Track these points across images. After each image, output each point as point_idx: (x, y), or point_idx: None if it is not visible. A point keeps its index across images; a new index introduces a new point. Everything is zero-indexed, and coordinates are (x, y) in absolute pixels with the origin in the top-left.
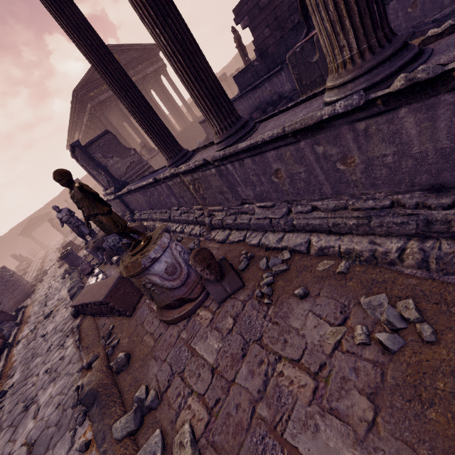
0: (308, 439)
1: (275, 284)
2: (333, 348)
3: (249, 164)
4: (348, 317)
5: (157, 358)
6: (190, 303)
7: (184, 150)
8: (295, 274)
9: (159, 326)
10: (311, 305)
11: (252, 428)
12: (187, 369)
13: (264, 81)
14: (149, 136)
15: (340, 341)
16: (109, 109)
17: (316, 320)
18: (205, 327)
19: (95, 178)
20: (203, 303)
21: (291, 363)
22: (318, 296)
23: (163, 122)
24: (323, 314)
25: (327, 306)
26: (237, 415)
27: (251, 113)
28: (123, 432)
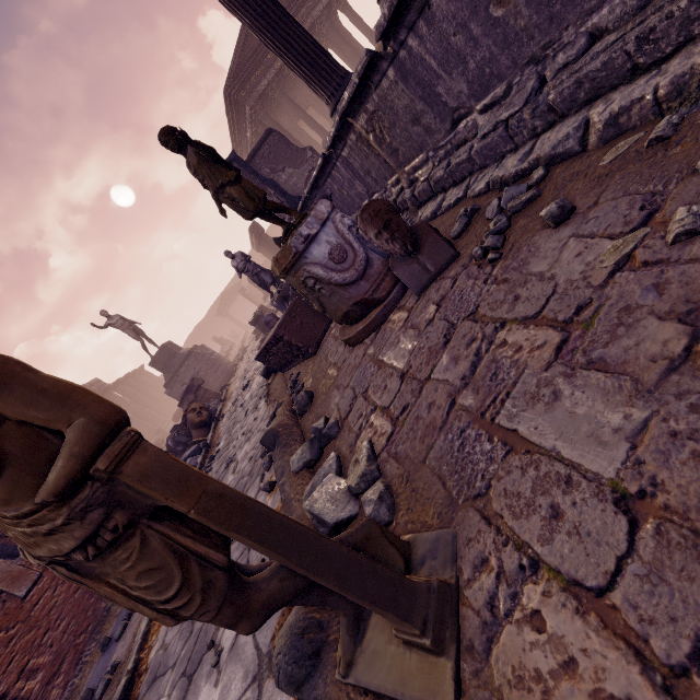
0: (538, 414)
1: (510, 229)
2: (612, 271)
3: (441, 8)
4: (657, 209)
5: (339, 387)
6: (378, 308)
7: (350, 74)
8: (551, 197)
9: (343, 352)
10: (575, 227)
11: (448, 424)
12: (371, 386)
13: None
14: (292, 67)
15: (629, 255)
16: (275, 106)
17: (581, 244)
18: (397, 331)
19: None
20: (398, 305)
21: (521, 324)
22: (593, 207)
23: (308, 33)
24: (600, 229)
25: (610, 213)
26: (429, 415)
27: None
28: (299, 463)
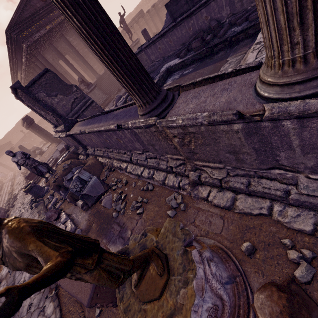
0: None
1: None
2: None
3: None
4: None
5: None
6: None
7: (162, 91)
8: None
9: None
10: None
11: None
12: None
13: (201, 6)
14: (115, 73)
15: None
16: (44, 48)
17: None
18: None
19: (43, 116)
20: None
21: None
22: None
23: (132, 51)
24: None
25: None
26: None
27: (184, 43)
28: None
